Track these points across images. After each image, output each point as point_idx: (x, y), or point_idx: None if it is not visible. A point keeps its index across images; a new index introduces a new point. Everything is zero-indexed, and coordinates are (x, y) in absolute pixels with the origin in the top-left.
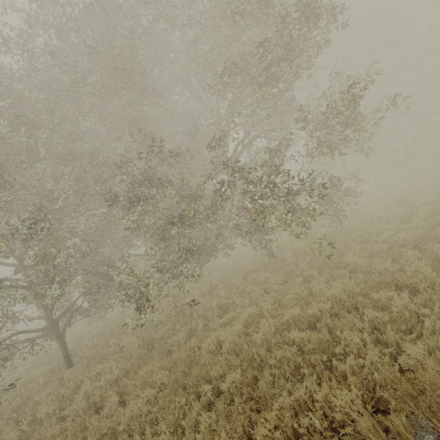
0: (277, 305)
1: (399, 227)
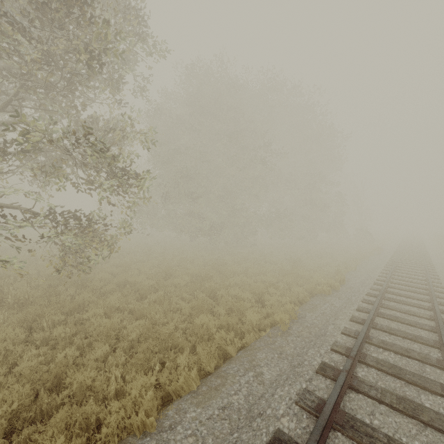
0: None
1: (123, 305)
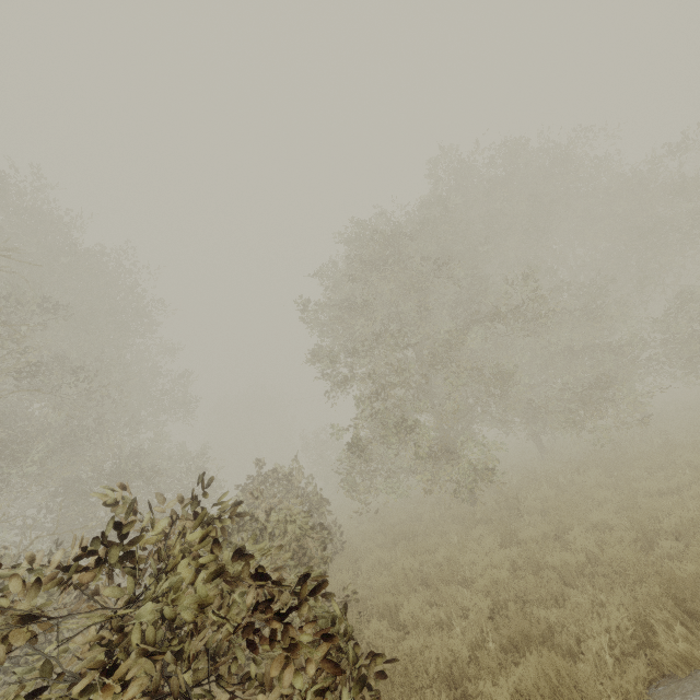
0: None
1: None
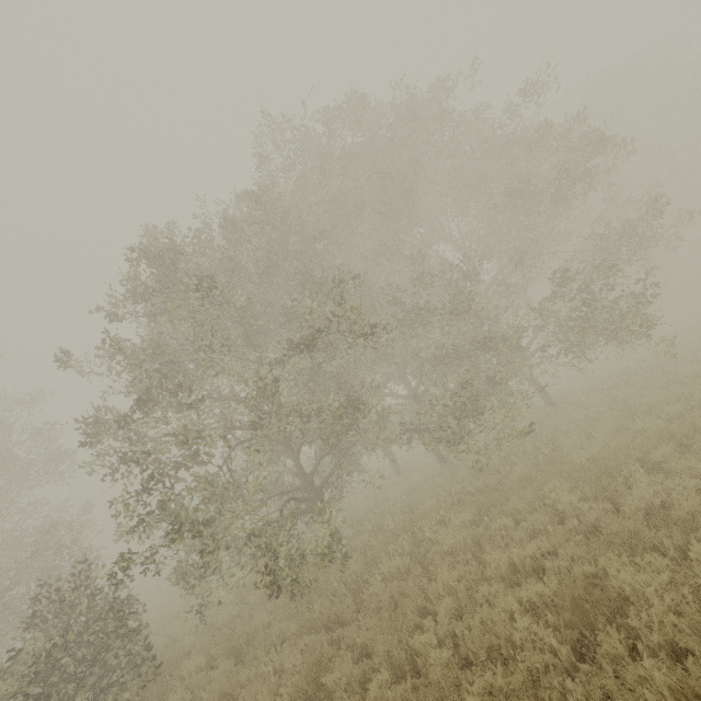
0: (630, 421)
1: None
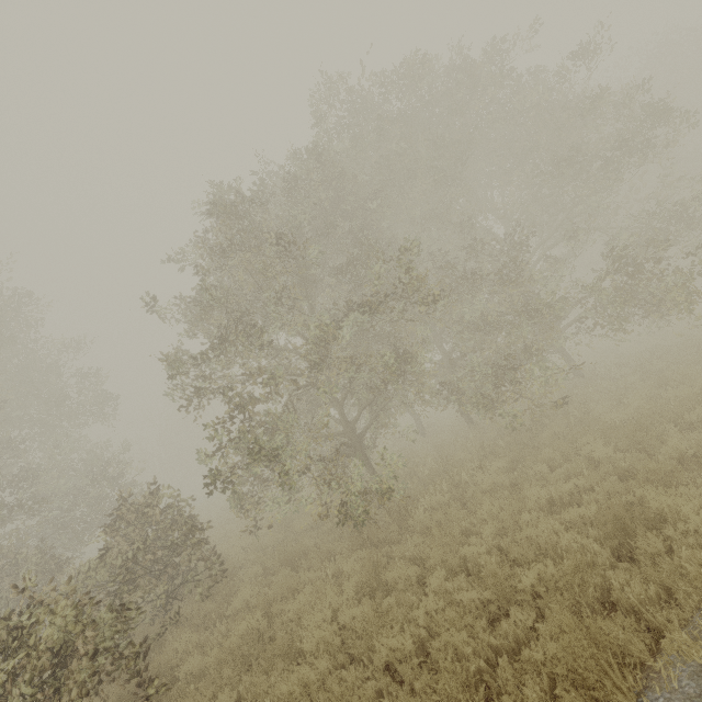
0: (662, 390)
1: None
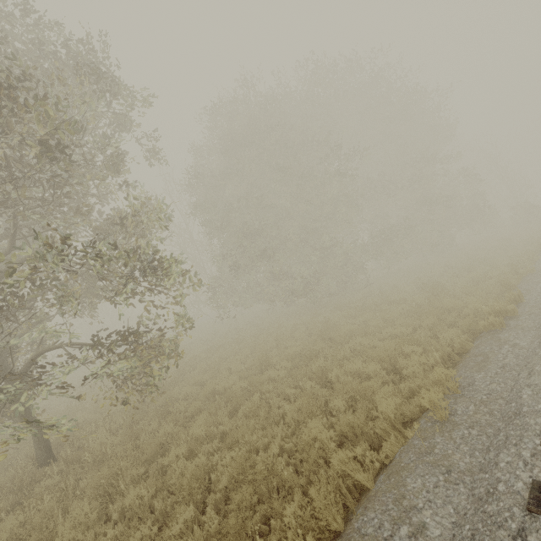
0: None
1: (211, 430)
